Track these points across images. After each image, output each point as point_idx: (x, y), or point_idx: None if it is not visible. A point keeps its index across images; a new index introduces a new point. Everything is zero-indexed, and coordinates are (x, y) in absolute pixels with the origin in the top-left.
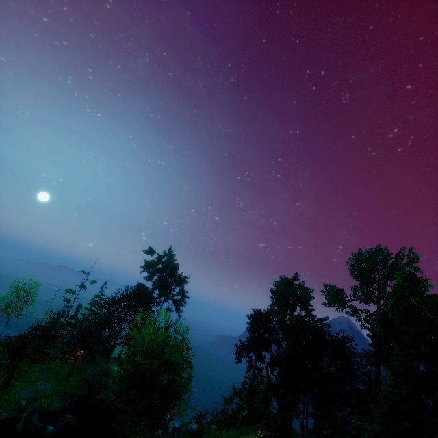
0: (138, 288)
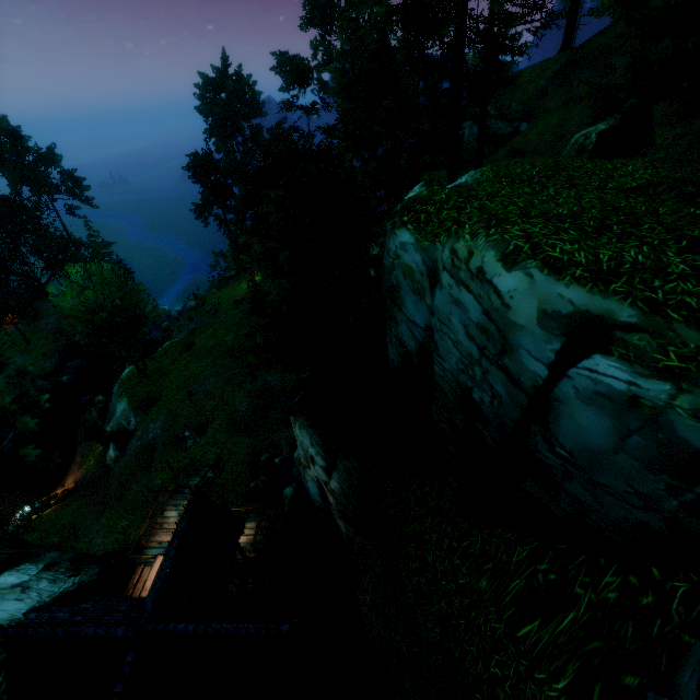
0: None
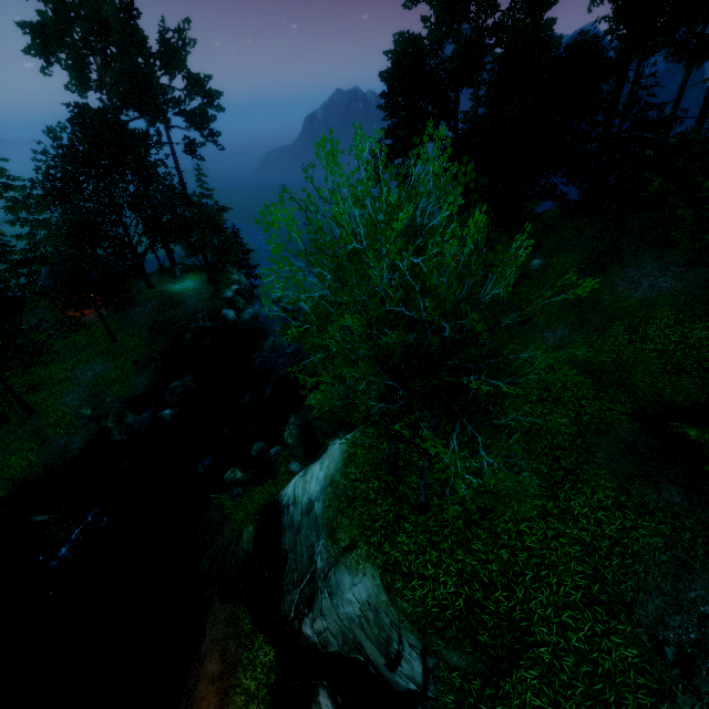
0: (82, 122)
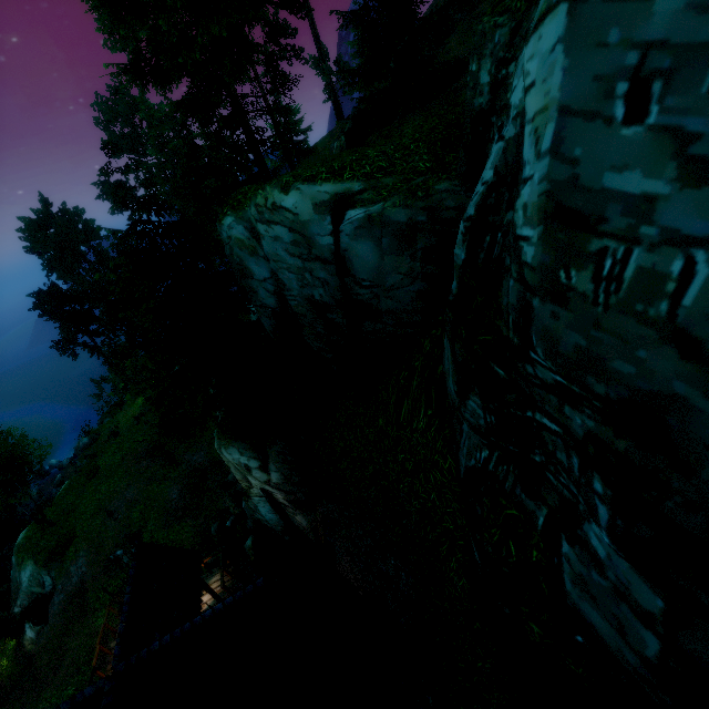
0: None
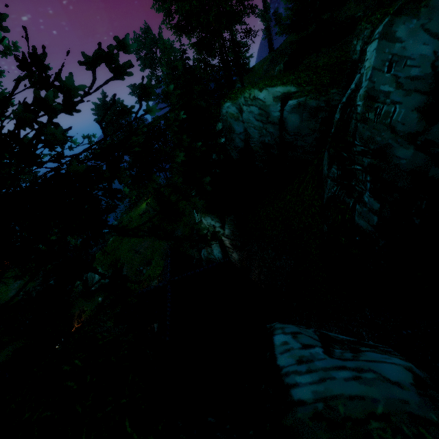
0: None
